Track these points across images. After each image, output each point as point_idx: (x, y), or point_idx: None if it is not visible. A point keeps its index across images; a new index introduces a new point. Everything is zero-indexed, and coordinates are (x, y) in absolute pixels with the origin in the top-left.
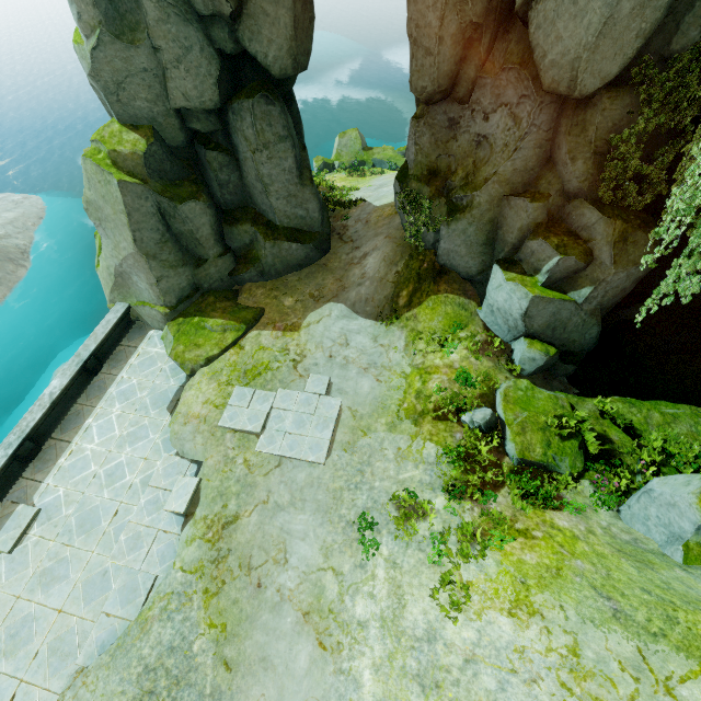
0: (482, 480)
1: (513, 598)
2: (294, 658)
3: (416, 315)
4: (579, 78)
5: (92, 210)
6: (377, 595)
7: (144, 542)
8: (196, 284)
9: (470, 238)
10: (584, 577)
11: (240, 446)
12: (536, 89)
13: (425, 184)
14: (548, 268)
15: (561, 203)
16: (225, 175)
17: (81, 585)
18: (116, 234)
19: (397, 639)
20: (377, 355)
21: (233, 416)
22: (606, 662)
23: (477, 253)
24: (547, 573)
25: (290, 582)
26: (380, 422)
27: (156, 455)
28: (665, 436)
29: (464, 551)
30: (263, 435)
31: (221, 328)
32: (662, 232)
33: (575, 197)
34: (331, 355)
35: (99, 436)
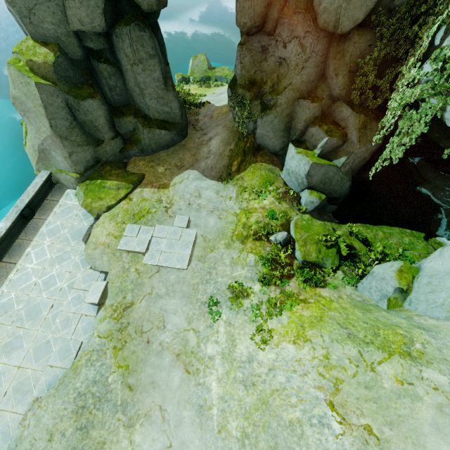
0: (281, 274)
1: (296, 334)
2: (171, 380)
3: (243, 177)
4: (340, 20)
5: (18, 104)
6: (219, 341)
7: (72, 322)
8: (97, 158)
9: (275, 126)
10: (334, 320)
11: (132, 261)
12: (315, 27)
13: (247, 90)
14: (321, 145)
15: (329, 103)
16: (113, 82)
17: (32, 351)
18: (37, 122)
19: (231, 363)
20: (219, 202)
21: (127, 243)
22: (342, 360)
23: (279, 136)
24: (315, 320)
25: (167, 338)
26: (221, 243)
27: (76, 269)
28: (384, 244)
29: (270, 313)
30: (147, 253)
31: (116, 187)
32: (385, 122)
33: (338, 100)
34: (189, 203)
35: (36, 259)
